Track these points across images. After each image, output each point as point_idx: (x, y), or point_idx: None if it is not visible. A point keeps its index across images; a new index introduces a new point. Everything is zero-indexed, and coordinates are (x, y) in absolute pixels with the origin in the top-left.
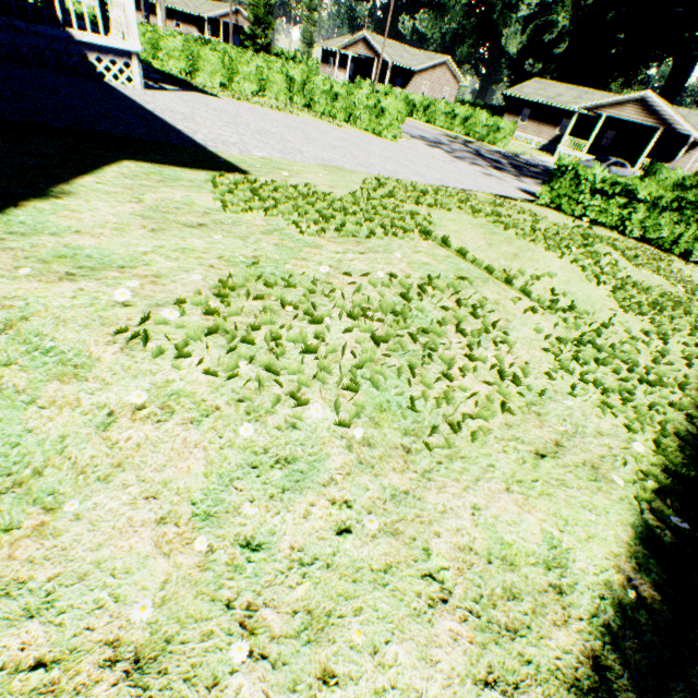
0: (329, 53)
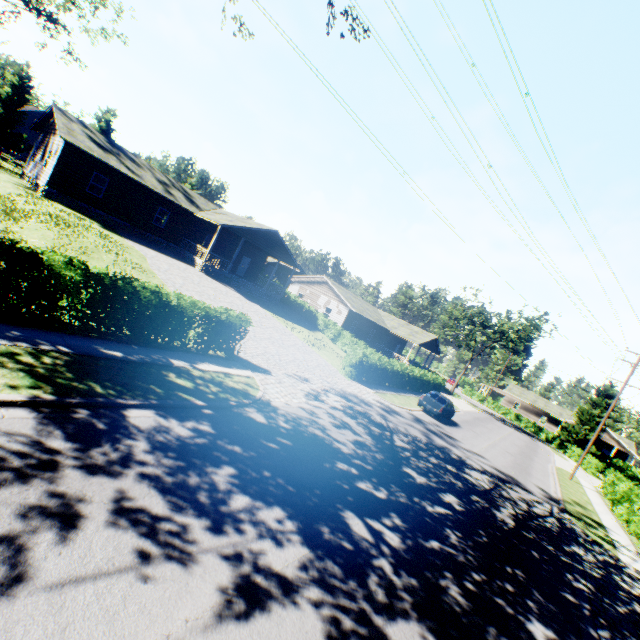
0: None
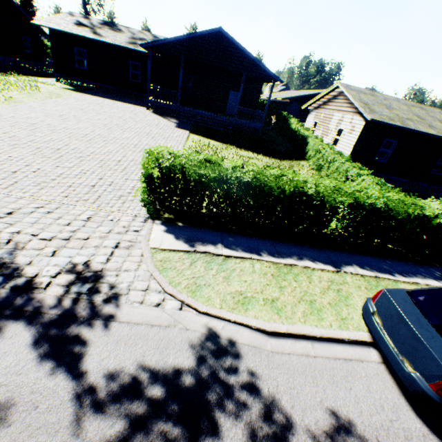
0: None
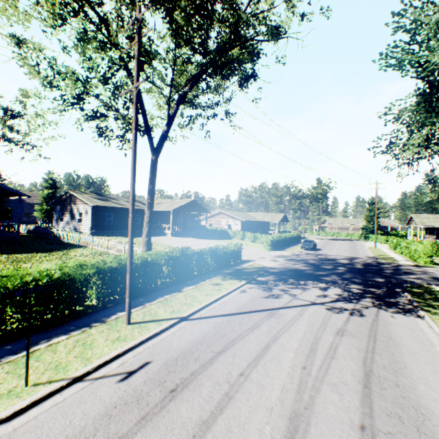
0: (426, 228)
